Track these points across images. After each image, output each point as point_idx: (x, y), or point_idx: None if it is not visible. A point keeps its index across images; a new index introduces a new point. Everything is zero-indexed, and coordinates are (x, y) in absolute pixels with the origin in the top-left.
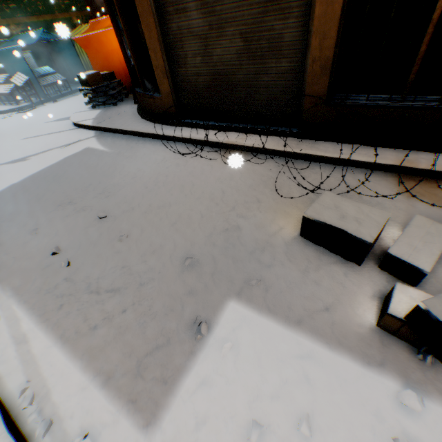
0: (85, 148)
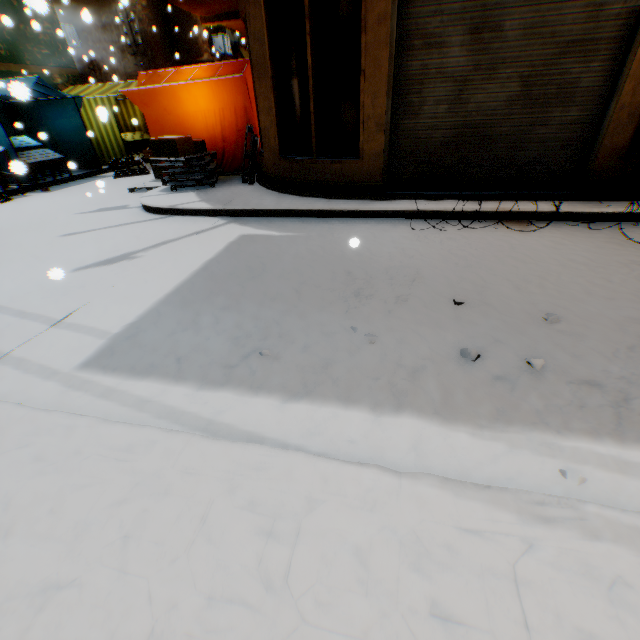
0: (240, 235)
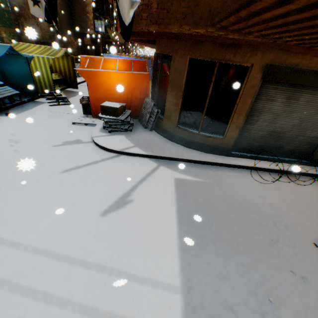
0: (174, 179)
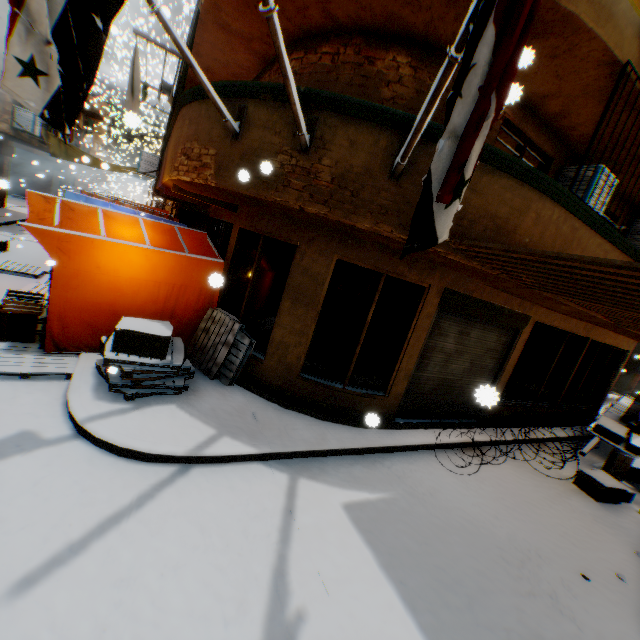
0: (344, 507)
